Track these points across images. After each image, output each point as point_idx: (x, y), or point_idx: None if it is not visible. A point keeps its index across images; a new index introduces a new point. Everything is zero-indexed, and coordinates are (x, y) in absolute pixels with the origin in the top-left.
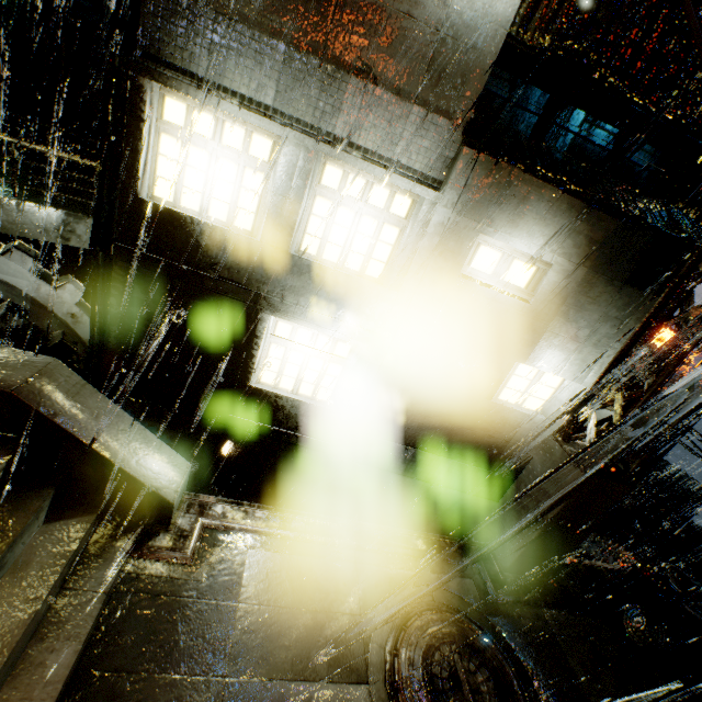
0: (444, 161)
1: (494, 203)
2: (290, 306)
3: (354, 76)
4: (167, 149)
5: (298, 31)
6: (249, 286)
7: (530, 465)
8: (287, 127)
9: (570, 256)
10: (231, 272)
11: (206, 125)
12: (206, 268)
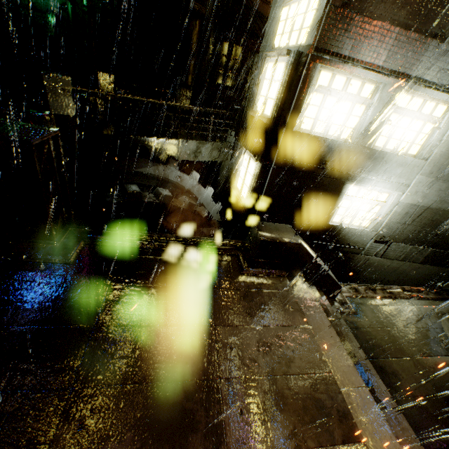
0: None
1: None
2: (363, 178)
3: (435, 39)
4: (314, 101)
5: (408, 18)
6: (343, 170)
7: None
8: (389, 77)
9: None
10: (335, 164)
11: (340, 83)
12: (322, 164)
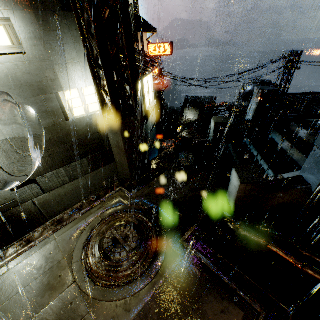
0: None
1: None
2: None
3: None
4: None
5: None
6: None
7: (109, 135)
8: None
9: (12, 6)
10: None
11: None
12: None
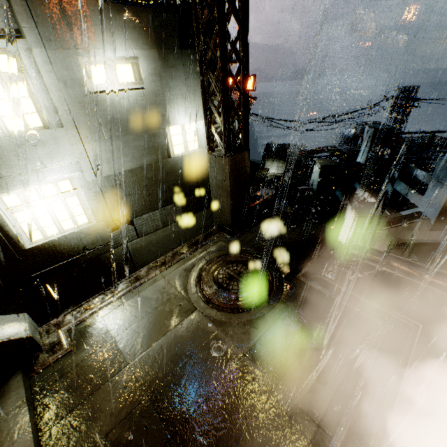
0: (5, 11)
1: (67, 30)
2: None
3: None
4: None
5: None
6: None
7: (210, 175)
8: None
9: (142, 46)
10: None
11: None
12: None
